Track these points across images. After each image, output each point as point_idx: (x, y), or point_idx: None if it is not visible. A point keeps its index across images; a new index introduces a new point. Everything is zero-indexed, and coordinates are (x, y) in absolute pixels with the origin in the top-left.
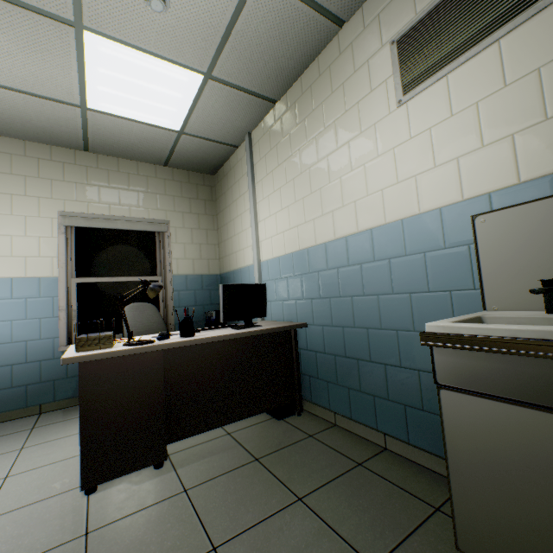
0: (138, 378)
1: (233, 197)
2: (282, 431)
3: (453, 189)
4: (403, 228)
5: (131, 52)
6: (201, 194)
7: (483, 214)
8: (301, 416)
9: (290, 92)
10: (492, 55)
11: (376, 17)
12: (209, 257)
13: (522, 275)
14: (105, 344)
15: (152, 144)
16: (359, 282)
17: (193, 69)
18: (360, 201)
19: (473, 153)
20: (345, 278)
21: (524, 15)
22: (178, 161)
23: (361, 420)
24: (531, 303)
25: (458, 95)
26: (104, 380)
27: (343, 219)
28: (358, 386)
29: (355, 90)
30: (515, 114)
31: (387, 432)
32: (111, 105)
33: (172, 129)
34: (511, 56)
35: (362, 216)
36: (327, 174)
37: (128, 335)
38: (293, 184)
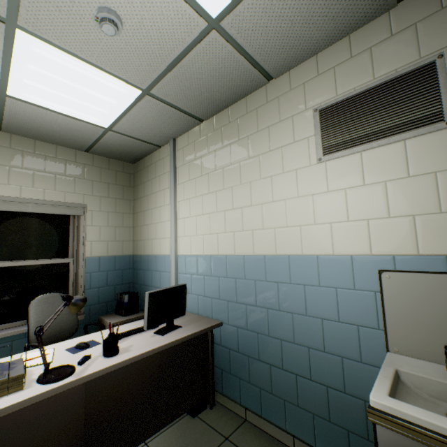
0: (54, 420)
1: (153, 189)
2: (199, 434)
3: (363, 243)
4: (318, 263)
5: (70, 58)
6: (120, 180)
7: (388, 271)
8: (214, 409)
9: (218, 116)
10: (398, 149)
11: (301, 84)
12: (124, 238)
13: (419, 328)
14: (15, 386)
15: (76, 134)
16: (275, 298)
17: (132, 84)
18: (280, 229)
19: (381, 219)
20: (262, 291)
21: (425, 129)
22: (100, 149)
23: (271, 419)
24: (426, 353)
25: (370, 170)
26: (10, 435)
27: (263, 239)
28: (269, 388)
29: (280, 136)
30: (416, 200)
31: (295, 434)
32: (37, 97)
33: (100, 125)
34: (414, 155)
35: (281, 242)
36: (250, 197)
37: (44, 368)
38: (215, 196)
